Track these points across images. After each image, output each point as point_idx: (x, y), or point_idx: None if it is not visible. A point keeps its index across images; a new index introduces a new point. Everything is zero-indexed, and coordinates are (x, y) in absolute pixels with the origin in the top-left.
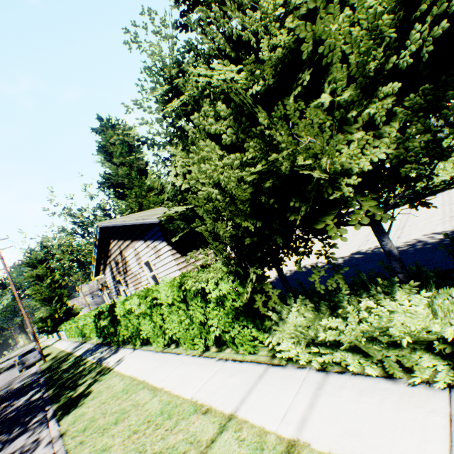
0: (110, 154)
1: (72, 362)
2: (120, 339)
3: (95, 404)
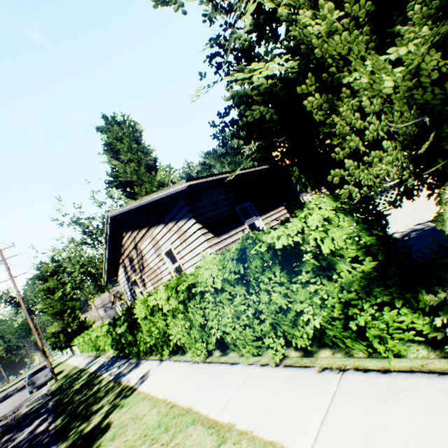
0: (117, 152)
1: (84, 380)
2: (141, 349)
3: None
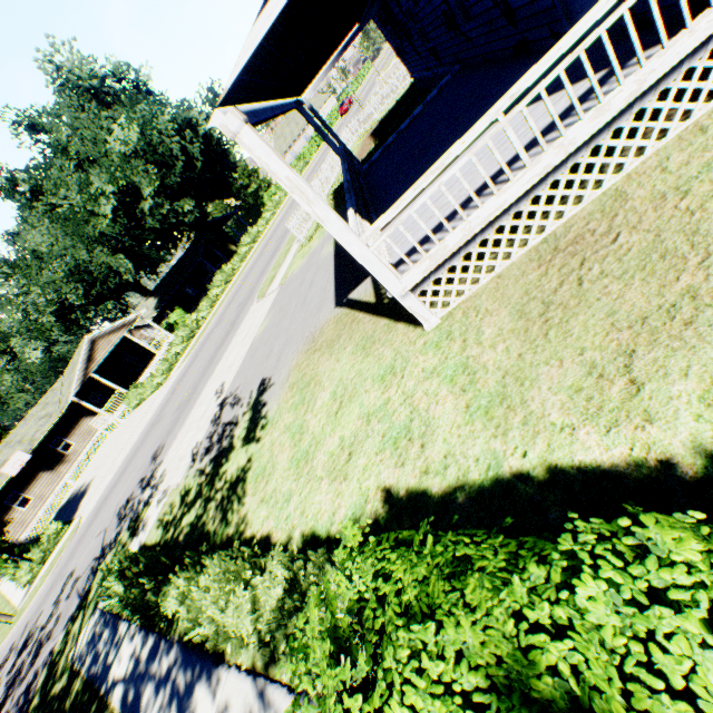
0: None
1: None
2: None
3: None
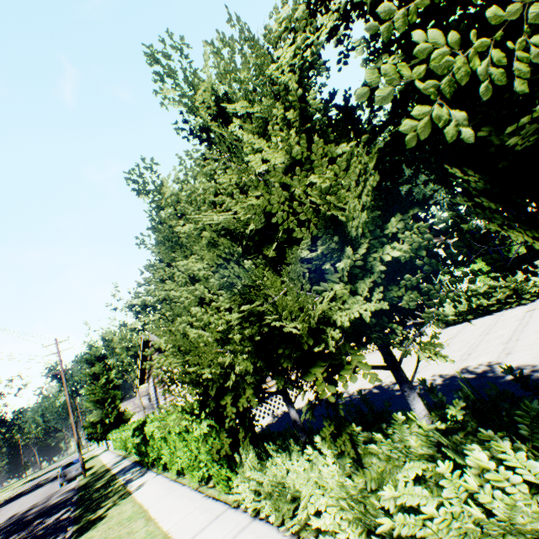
0: None
1: (106, 480)
2: (150, 460)
3: (103, 528)
